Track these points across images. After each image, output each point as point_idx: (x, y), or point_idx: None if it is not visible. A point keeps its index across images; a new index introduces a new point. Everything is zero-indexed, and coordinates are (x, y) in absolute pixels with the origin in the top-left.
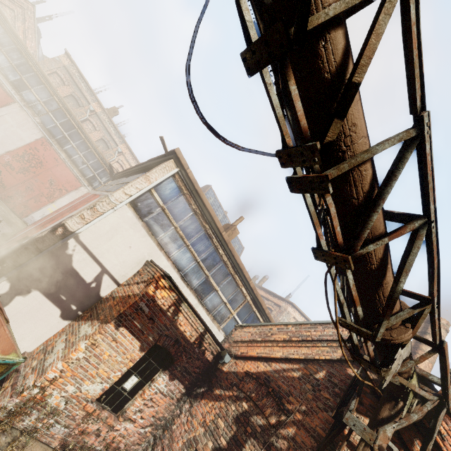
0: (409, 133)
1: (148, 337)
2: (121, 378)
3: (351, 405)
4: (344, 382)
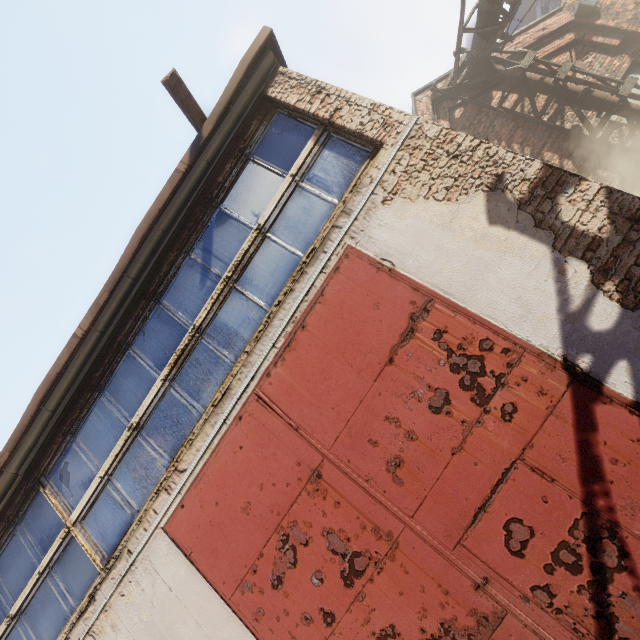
0: None
1: None
2: None
3: (513, 68)
4: (468, 118)
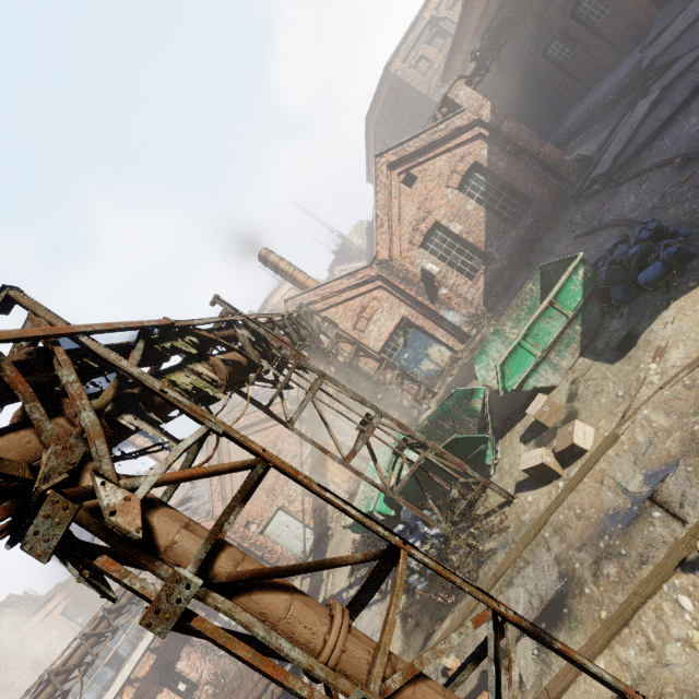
0: (82, 638)
1: (155, 691)
2: (180, 694)
3: None
4: None
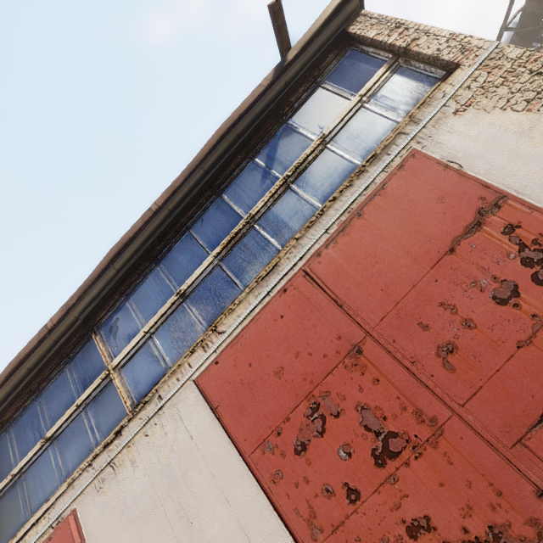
0: None
1: None
2: None
3: None
4: None
